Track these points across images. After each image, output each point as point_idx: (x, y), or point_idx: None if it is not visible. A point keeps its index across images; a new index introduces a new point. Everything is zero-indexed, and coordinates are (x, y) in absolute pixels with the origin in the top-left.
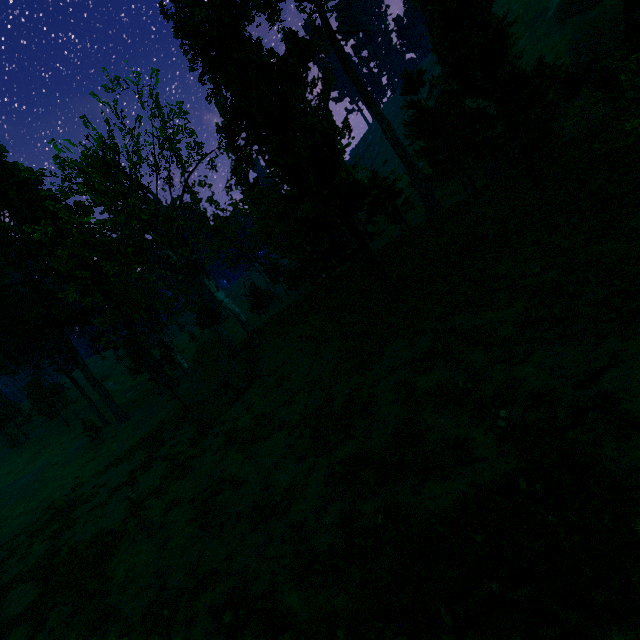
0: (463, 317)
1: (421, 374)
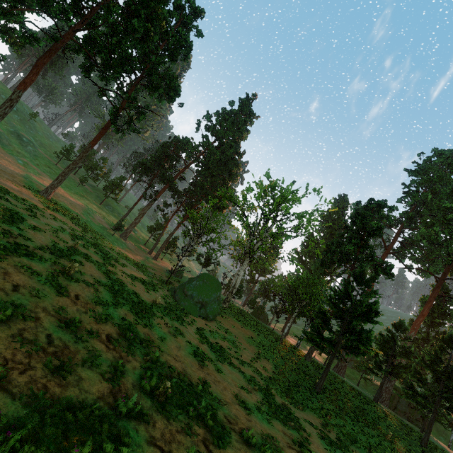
0: (358, 451)
1: (336, 449)
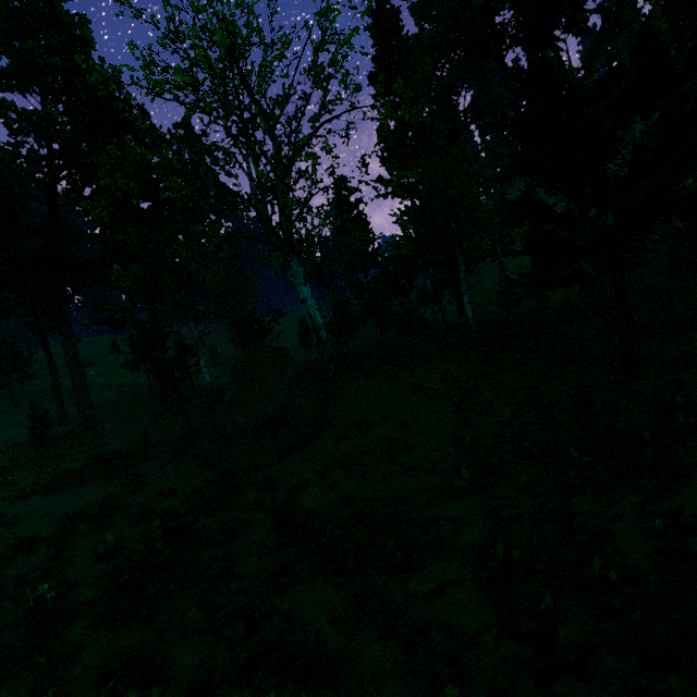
0: None
1: None
